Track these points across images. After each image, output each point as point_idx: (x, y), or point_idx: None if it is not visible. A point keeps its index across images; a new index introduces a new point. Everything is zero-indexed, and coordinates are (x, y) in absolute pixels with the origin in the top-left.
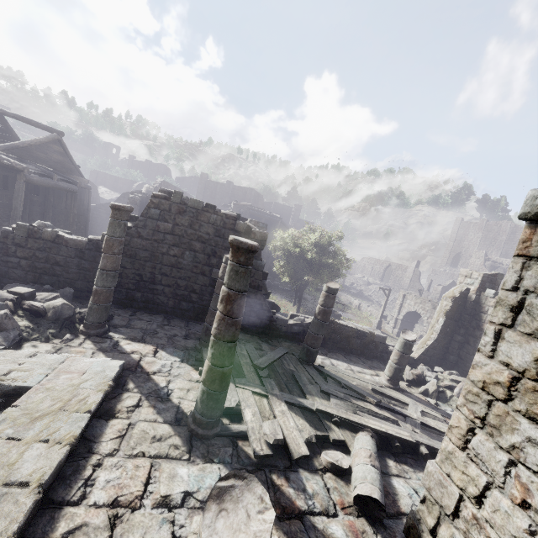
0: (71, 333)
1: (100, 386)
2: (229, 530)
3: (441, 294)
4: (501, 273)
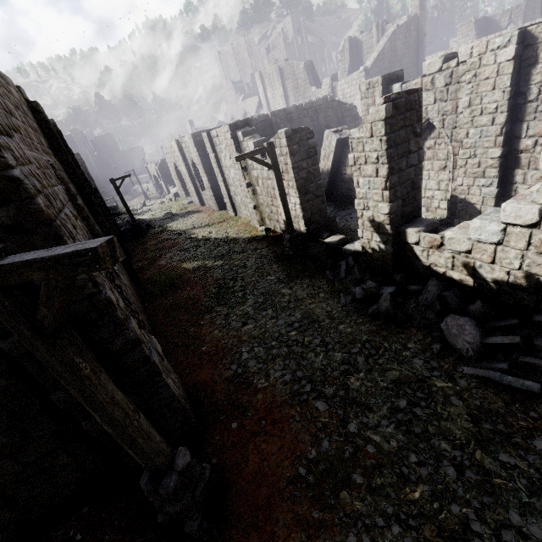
0: None
1: None
2: None
3: None
4: (76, 153)
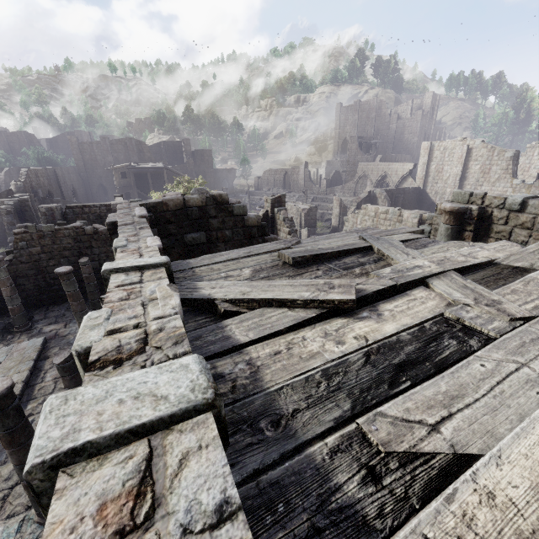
0: (11, 335)
1: (35, 350)
2: (60, 358)
3: (328, 186)
4: (283, 194)
